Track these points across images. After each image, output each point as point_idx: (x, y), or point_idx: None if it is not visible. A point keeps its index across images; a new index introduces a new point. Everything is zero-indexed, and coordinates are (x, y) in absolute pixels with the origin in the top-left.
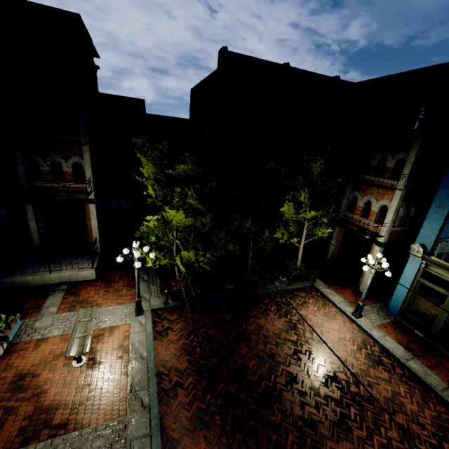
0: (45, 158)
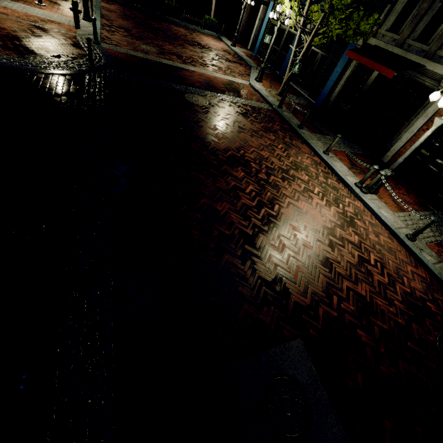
0: None
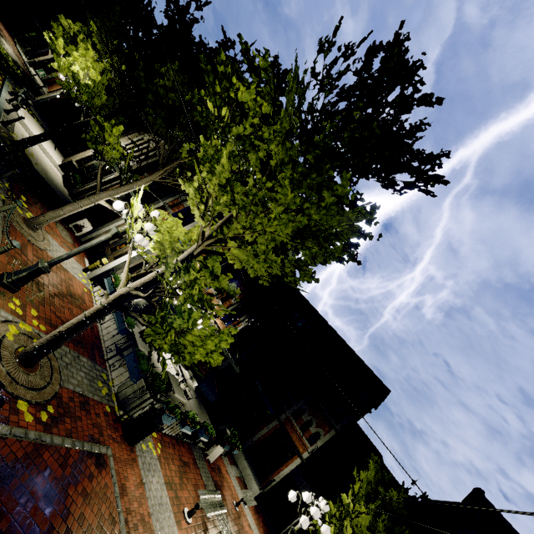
0: (310, 415)
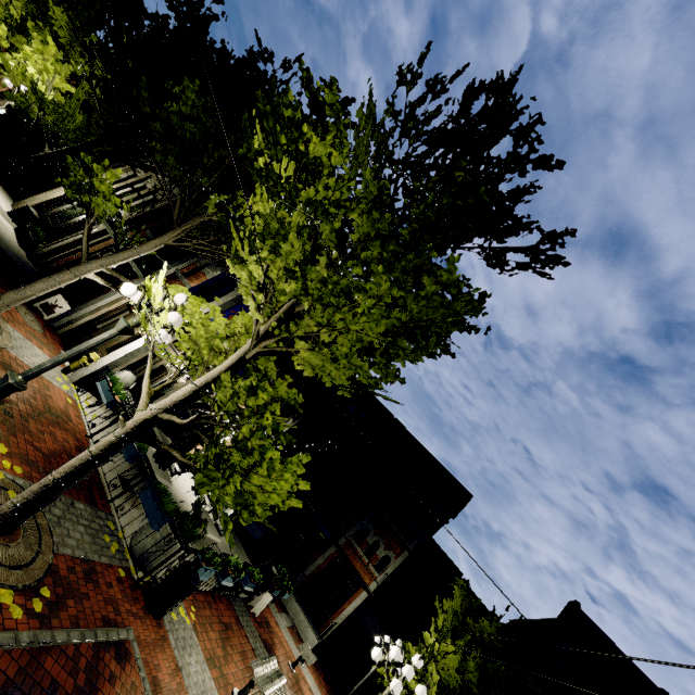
0: (376, 535)
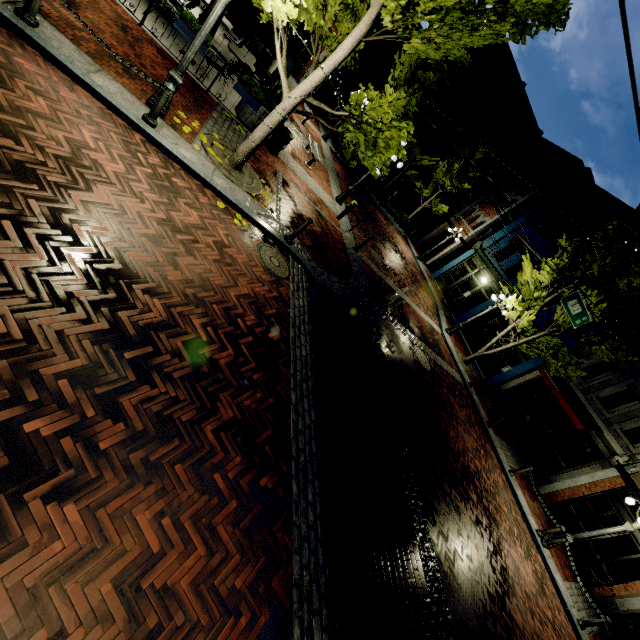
0: None
